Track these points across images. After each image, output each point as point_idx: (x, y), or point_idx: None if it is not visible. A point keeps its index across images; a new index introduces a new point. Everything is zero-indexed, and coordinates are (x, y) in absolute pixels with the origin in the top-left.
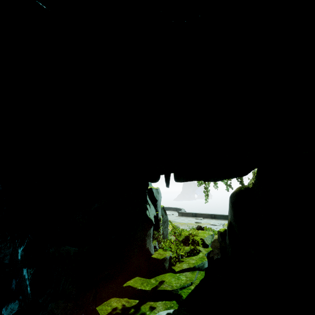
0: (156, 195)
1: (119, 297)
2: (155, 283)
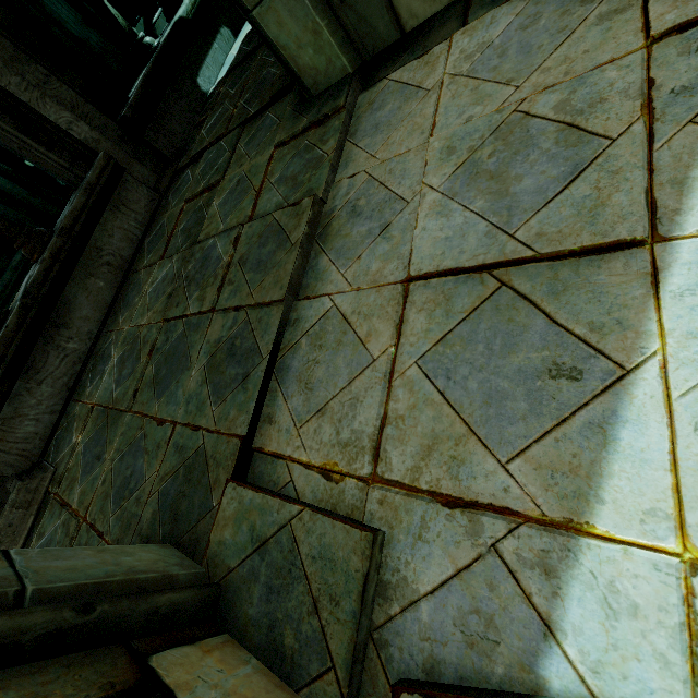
0: None
1: None
2: None
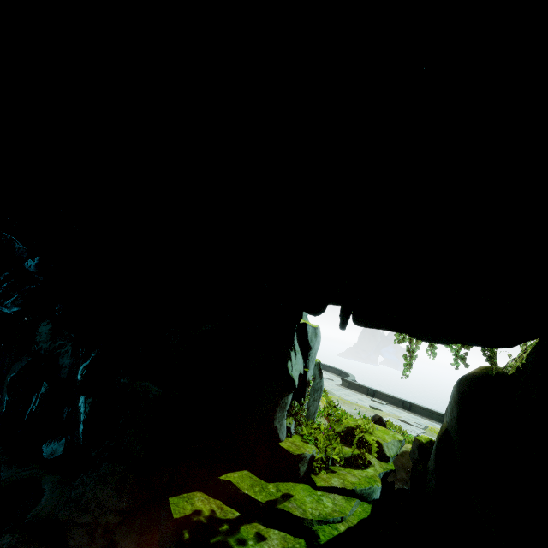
0: (311, 338)
1: (209, 494)
2: (275, 494)
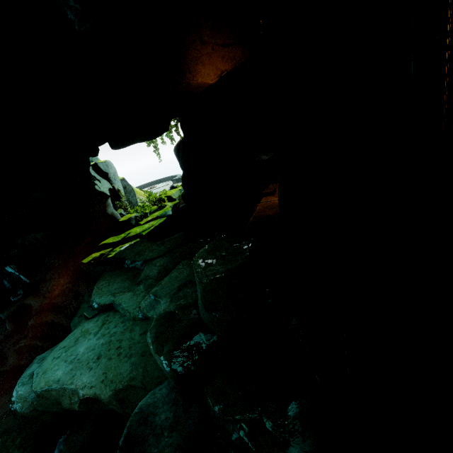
0: (105, 169)
1: (98, 252)
2: (124, 235)
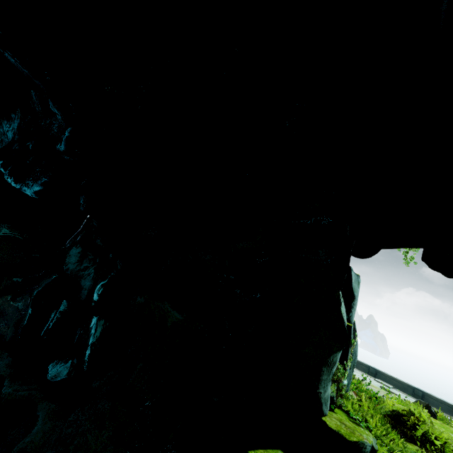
0: (354, 286)
1: None
2: None
